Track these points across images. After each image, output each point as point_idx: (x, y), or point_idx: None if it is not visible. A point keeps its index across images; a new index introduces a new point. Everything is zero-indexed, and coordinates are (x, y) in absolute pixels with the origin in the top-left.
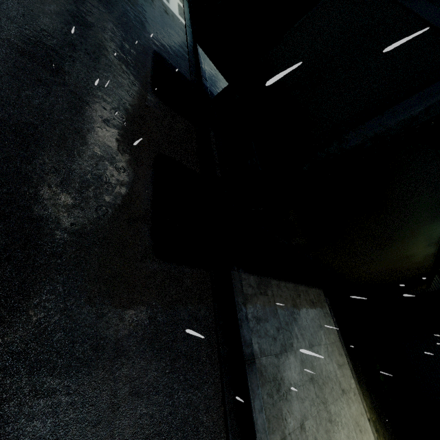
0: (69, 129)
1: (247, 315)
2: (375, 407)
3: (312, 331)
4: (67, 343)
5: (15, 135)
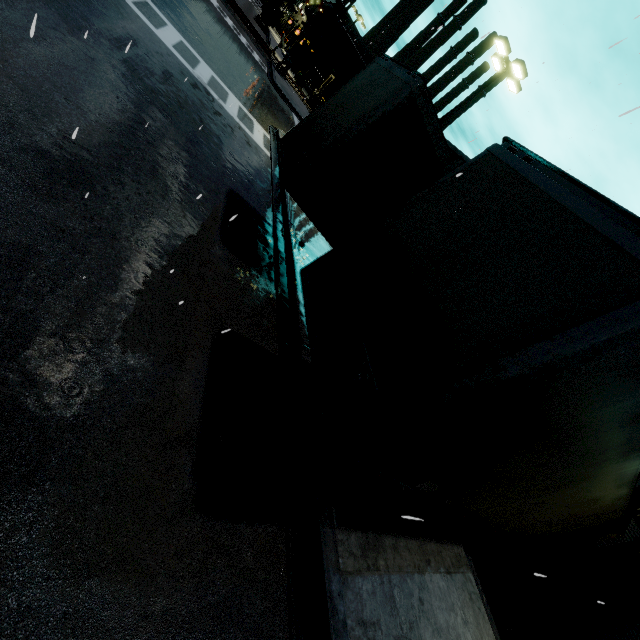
0: (91, 299)
1: (346, 617)
2: None
3: (453, 635)
4: None
5: (4, 313)
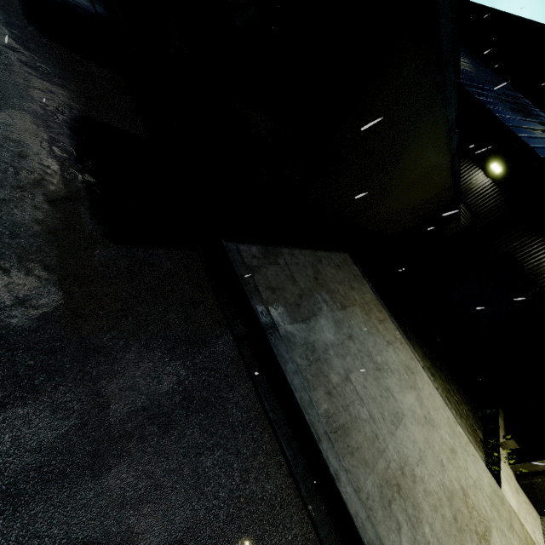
0: None
1: (257, 286)
2: (427, 356)
3: (343, 293)
4: (2, 352)
5: None
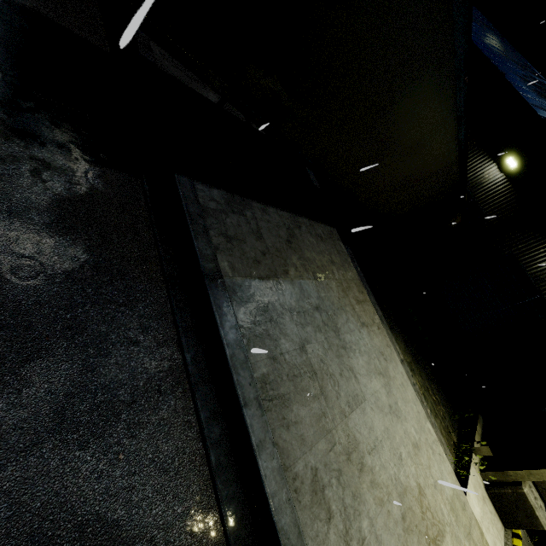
0: None
1: (208, 229)
2: (410, 351)
3: (319, 264)
4: None
5: None
